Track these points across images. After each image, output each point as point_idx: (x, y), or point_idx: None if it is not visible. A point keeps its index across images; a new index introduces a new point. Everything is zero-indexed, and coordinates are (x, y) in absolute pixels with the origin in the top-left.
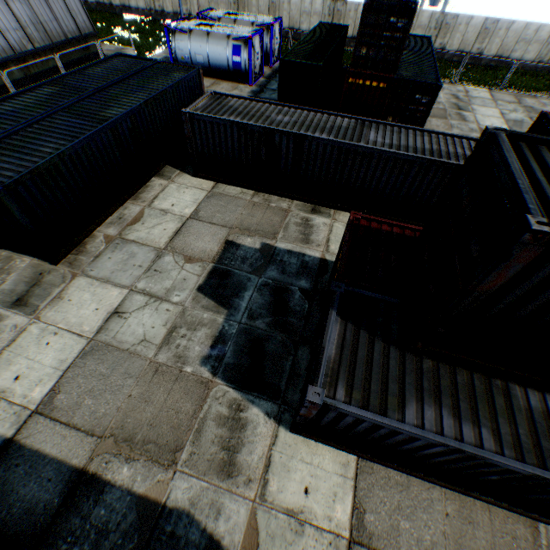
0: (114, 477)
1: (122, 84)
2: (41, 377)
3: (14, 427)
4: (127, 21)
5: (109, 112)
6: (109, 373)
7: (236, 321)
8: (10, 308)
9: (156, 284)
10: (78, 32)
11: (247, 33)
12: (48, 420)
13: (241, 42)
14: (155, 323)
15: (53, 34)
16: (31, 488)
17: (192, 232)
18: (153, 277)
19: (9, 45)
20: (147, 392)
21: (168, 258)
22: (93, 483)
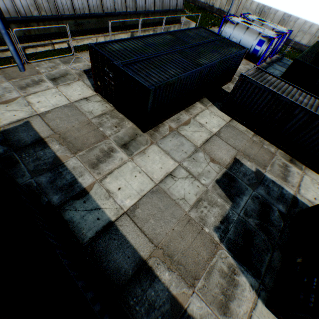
0: (160, 275)
1: (205, 45)
2: (130, 194)
3: (114, 216)
4: (192, 6)
5: (200, 60)
6: (164, 209)
7: (237, 213)
8: (120, 147)
9: (193, 167)
10: (175, 7)
11: (272, 35)
12: (131, 221)
13: (266, 39)
14: (191, 191)
15: (165, 5)
16: (119, 256)
17: (215, 144)
18: (192, 162)
19: (145, 5)
20: (182, 232)
21: (201, 154)
22: (149, 272)
